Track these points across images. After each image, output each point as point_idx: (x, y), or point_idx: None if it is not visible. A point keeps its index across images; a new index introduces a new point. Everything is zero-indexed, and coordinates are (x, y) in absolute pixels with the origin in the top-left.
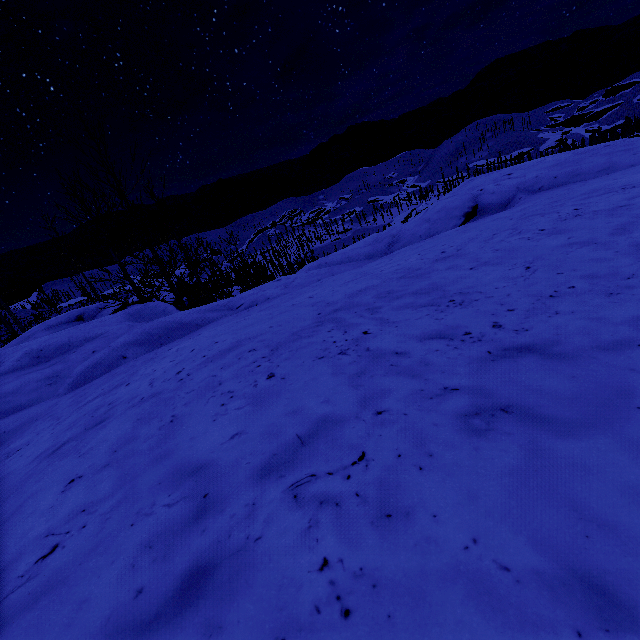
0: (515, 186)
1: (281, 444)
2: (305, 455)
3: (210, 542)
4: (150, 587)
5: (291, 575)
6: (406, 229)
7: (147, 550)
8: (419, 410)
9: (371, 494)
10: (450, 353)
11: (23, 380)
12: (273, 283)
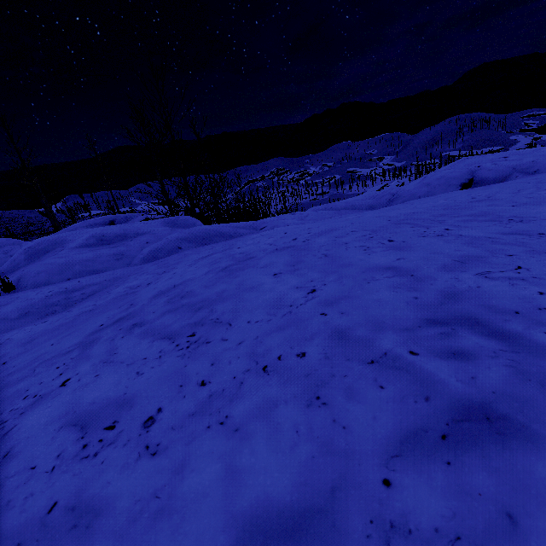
0: (511, 167)
1: (445, 262)
2: (471, 266)
3: (443, 287)
4: (421, 297)
5: (521, 295)
6: (406, 190)
7: (398, 288)
8: (542, 256)
9: (545, 277)
10: (537, 240)
11: (97, 253)
12: (289, 215)
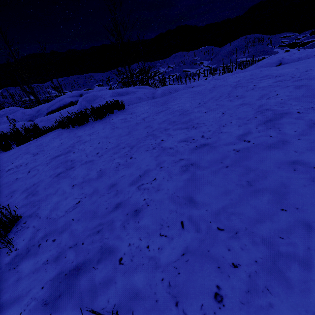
0: (298, 57)
1: None
2: None
3: None
4: None
5: None
6: (250, 70)
7: None
8: None
9: None
10: None
11: (128, 97)
12: (200, 82)
